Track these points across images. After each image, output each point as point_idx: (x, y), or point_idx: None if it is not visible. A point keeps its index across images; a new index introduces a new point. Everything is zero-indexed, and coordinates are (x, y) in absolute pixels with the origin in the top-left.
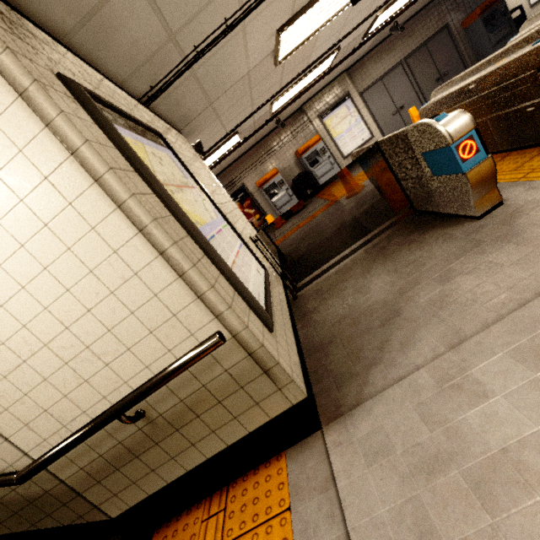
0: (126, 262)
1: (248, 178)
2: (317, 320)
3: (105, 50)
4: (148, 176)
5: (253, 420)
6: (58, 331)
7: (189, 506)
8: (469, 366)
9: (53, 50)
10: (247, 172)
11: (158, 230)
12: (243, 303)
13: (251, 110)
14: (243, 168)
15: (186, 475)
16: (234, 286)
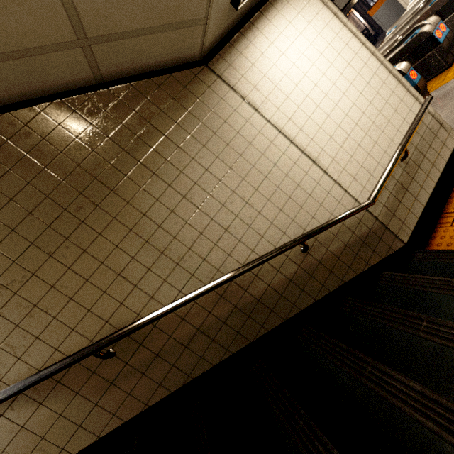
0: (379, 78)
1: None
2: None
3: None
4: None
5: (445, 154)
6: (360, 115)
7: (429, 237)
8: None
9: None
10: None
11: (386, 63)
12: None
13: None
14: None
15: (430, 198)
16: None
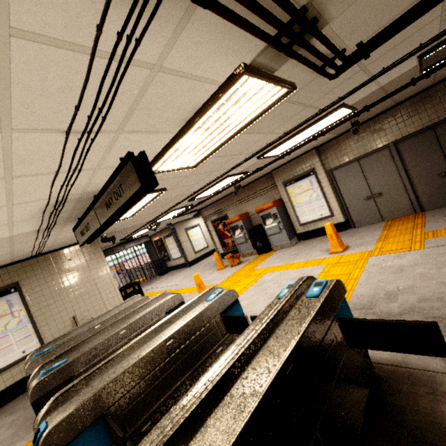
0: None
1: (230, 211)
2: None
3: None
4: None
5: None
6: None
7: None
8: None
9: None
10: (230, 207)
11: None
12: None
13: (165, 209)
14: (228, 203)
15: None
16: None
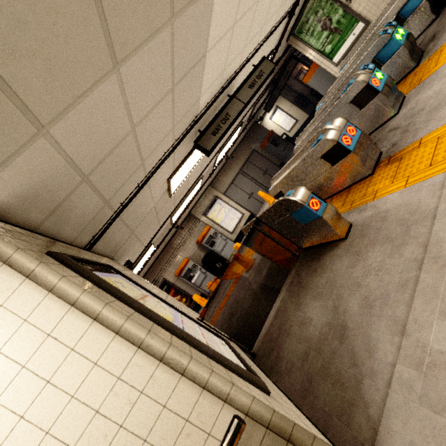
0: (130, 384)
1: (167, 272)
2: (286, 366)
3: (62, 225)
4: (127, 299)
5: None
6: None
7: None
8: (425, 342)
9: (34, 238)
10: (165, 268)
11: (154, 339)
12: (236, 376)
13: (159, 226)
14: (160, 267)
15: None
16: (222, 363)
